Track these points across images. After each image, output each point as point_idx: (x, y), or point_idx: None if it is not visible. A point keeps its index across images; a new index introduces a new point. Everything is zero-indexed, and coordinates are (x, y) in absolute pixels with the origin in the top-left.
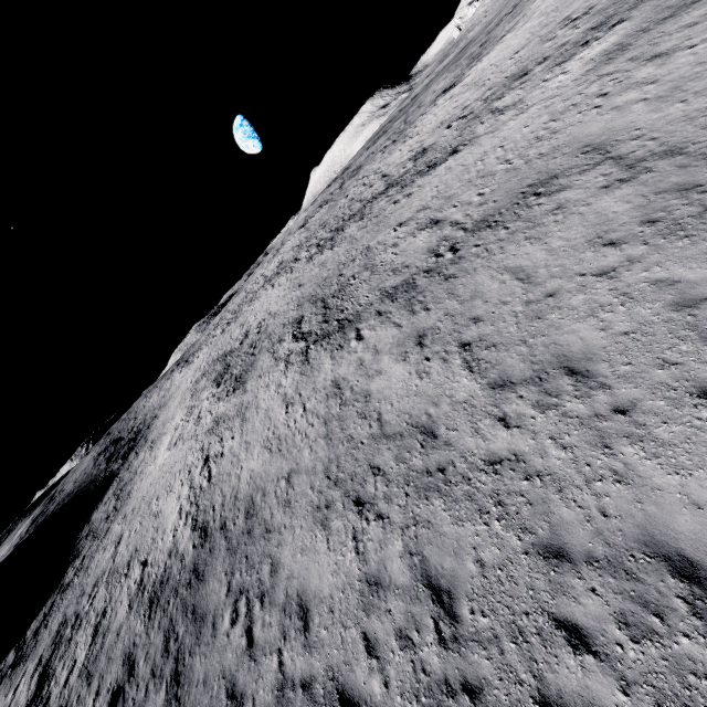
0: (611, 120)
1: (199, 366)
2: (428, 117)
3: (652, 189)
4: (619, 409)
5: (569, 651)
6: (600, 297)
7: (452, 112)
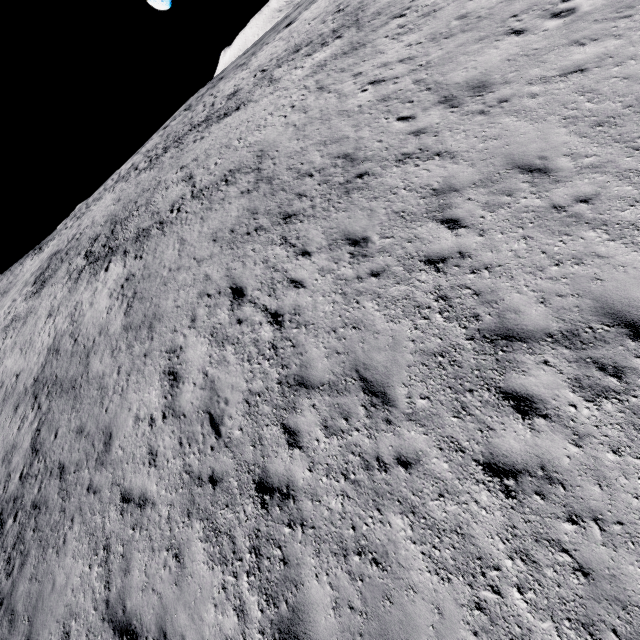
0: (279, 134)
1: (43, 257)
2: (263, 51)
3: (248, 206)
4: (146, 354)
5: (55, 478)
6: (188, 278)
7: (267, 58)
